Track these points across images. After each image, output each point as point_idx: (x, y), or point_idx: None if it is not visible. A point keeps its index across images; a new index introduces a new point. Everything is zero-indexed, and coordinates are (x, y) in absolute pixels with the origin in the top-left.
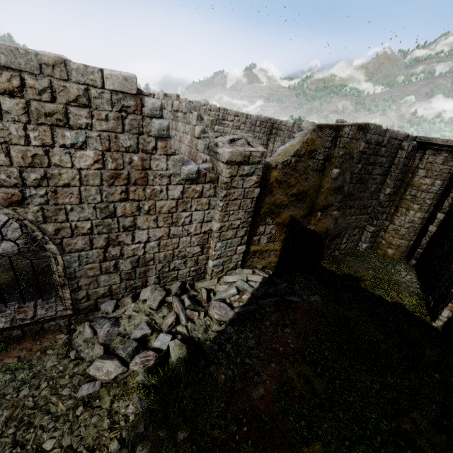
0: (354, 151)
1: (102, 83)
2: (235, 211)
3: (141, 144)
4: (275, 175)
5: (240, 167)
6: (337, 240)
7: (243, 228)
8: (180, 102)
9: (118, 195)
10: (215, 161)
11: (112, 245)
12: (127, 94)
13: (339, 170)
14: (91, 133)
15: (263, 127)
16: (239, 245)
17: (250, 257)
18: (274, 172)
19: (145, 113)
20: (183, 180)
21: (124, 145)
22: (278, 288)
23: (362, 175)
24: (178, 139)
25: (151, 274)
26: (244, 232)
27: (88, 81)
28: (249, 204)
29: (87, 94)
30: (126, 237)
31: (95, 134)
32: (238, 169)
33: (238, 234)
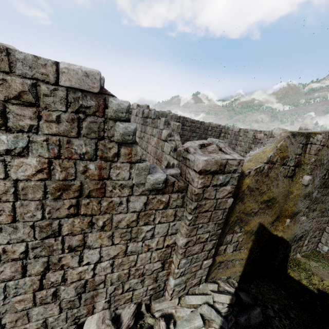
0: (325, 158)
1: (56, 79)
2: (204, 223)
3: (99, 150)
4: (247, 183)
5: (214, 176)
6: (299, 242)
7: (211, 241)
8: (150, 110)
9: (65, 210)
10: (184, 167)
11: (52, 270)
12: (87, 92)
13: (311, 177)
14: (36, 137)
15: (214, 131)
16: (205, 259)
17: (214, 269)
18: (246, 179)
19: (108, 115)
20: (147, 190)
21: (78, 151)
22: (251, 315)
23: (325, 179)
24: (146, 140)
25: (100, 298)
26: (212, 245)
27: (37, 75)
28: (220, 216)
29: (34, 90)
30: (71, 259)
31: (40, 138)
32: (212, 179)
33: (205, 248)
